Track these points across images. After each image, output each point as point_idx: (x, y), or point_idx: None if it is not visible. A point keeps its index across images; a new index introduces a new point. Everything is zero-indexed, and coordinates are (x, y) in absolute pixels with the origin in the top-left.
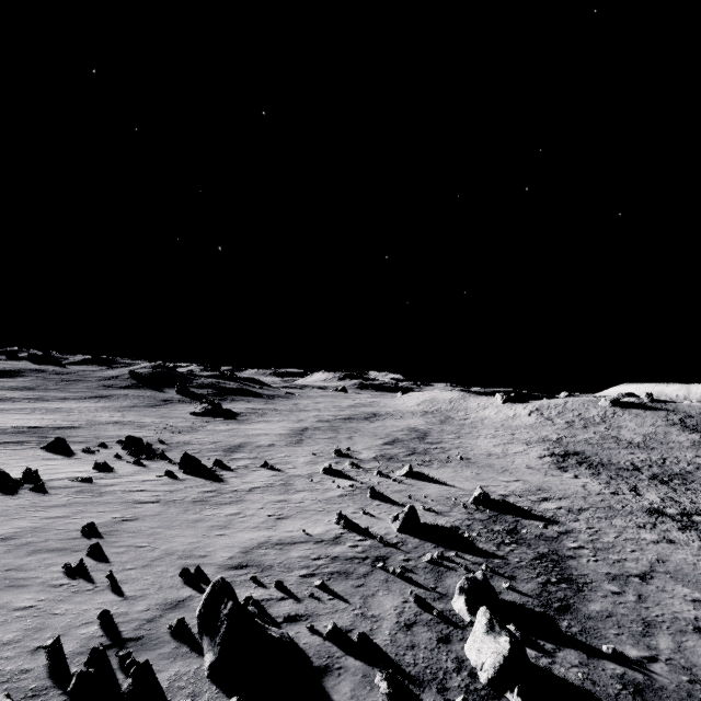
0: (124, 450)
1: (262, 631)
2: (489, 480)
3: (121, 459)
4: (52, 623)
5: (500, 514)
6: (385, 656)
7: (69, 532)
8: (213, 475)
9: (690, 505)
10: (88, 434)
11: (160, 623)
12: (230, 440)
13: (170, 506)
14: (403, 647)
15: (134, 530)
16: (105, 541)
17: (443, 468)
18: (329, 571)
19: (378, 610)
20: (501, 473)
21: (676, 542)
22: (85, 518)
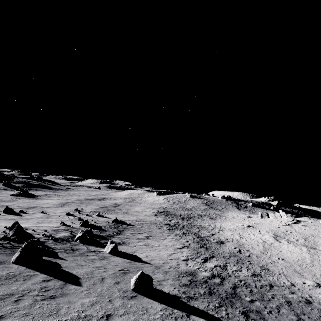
0: None
1: (25, 230)
2: (126, 217)
3: None
4: None
5: (118, 224)
6: (54, 238)
7: None
8: (18, 214)
9: (180, 223)
10: None
11: None
12: (29, 205)
13: None
14: (60, 237)
15: None
16: None
17: (114, 214)
18: (50, 230)
19: (59, 234)
20: (133, 216)
21: (161, 229)
22: None
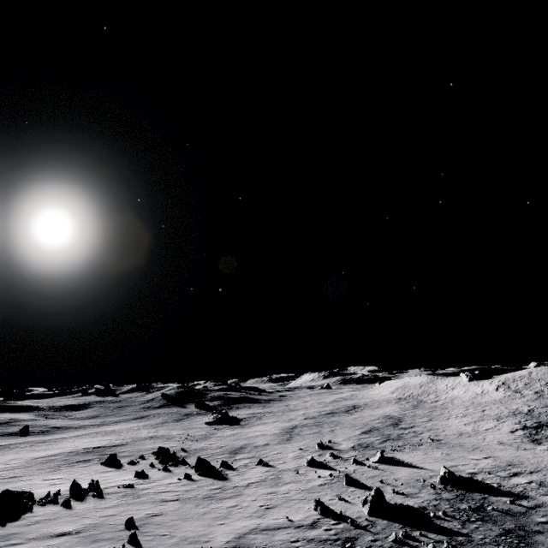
0: (156, 460)
1: None
2: (458, 459)
3: (154, 467)
4: None
5: (467, 492)
6: None
7: (117, 526)
8: (219, 475)
9: None
10: (132, 449)
11: None
12: (234, 443)
13: (186, 502)
14: None
15: (159, 523)
16: (140, 532)
17: (414, 451)
18: None
19: None
20: (471, 451)
21: None
22: (128, 515)
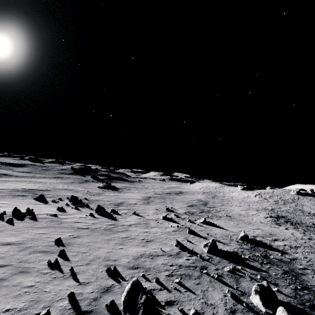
0: (70, 202)
1: (160, 314)
2: (243, 227)
3: (68, 206)
4: (43, 298)
5: (255, 246)
6: None
7: (48, 242)
8: (111, 217)
9: None
10: (53, 193)
11: (100, 302)
12: (116, 200)
13: (94, 231)
14: None
15: (79, 243)
16: (66, 248)
17: (219, 220)
18: (179, 273)
19: (213, 300)
20: (248, 224)
21: None
22: (56, 235)
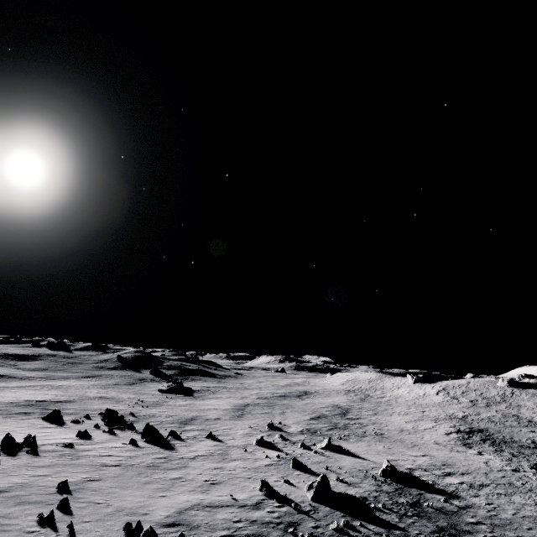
0: (102, 421)
1: None
2: (398, 454)
3: (98, 428)
4: None
5: (405, 486)
6: None
7: (48, 488)
8: (166, 444)
9: None
10: (78, 407)
11: None
12: (185, 414)
13: (128, 469)
14: None
15: (96, 489)
16: (73, 497)
17: (358, 442)
18: (246, 533)
19: None
20: (410, 448)
21: None
22: (62, 477)
